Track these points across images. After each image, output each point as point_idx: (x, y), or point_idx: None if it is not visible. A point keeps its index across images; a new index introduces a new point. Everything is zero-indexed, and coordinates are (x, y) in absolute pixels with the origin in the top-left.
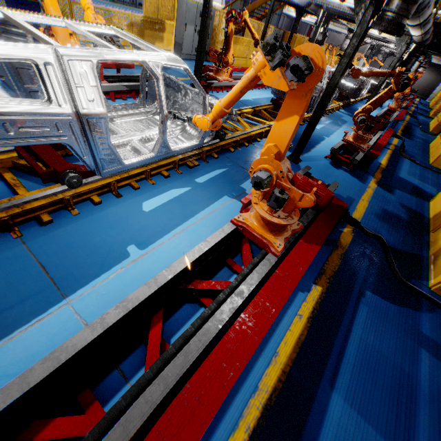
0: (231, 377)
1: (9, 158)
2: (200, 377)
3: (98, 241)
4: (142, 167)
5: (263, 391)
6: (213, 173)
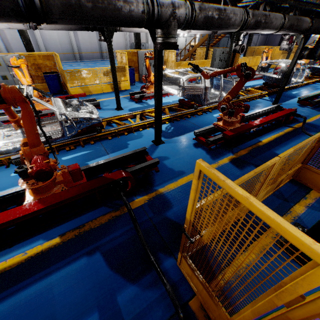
0: None
1: None
2: None
3: None
4: None
5: None
6: (79, 153)
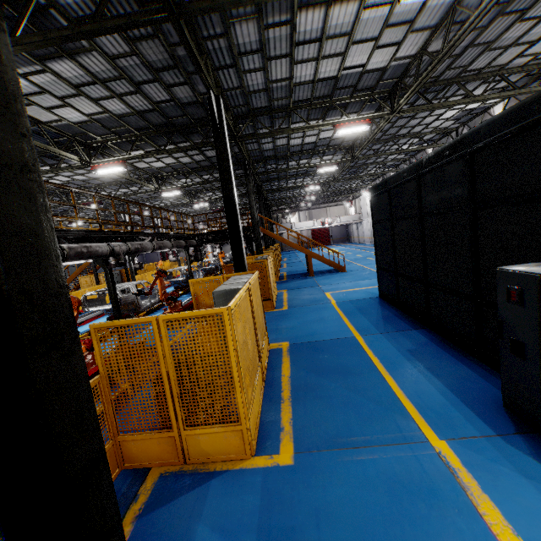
0: None
1: None
2: None
3: None
4: None
5: None
6: None
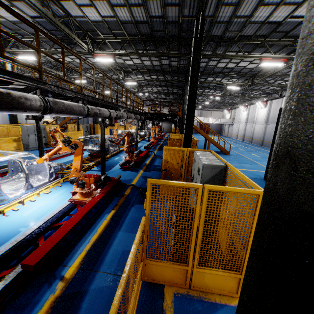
0: (70, 227)
1: None
2: (58, 231)
3: (2, 233)
4: (19, 200)
5: (92, 241)
6: (60, 192)
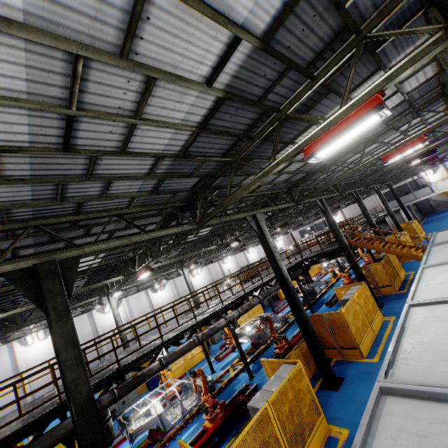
0: None
1: (146, 441)
2: None
3: None
4: (182, 422)
5: None
6: None
